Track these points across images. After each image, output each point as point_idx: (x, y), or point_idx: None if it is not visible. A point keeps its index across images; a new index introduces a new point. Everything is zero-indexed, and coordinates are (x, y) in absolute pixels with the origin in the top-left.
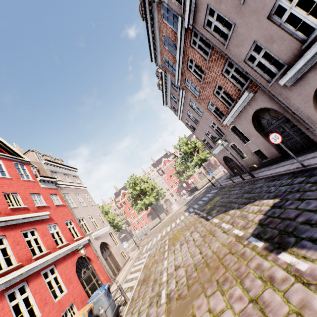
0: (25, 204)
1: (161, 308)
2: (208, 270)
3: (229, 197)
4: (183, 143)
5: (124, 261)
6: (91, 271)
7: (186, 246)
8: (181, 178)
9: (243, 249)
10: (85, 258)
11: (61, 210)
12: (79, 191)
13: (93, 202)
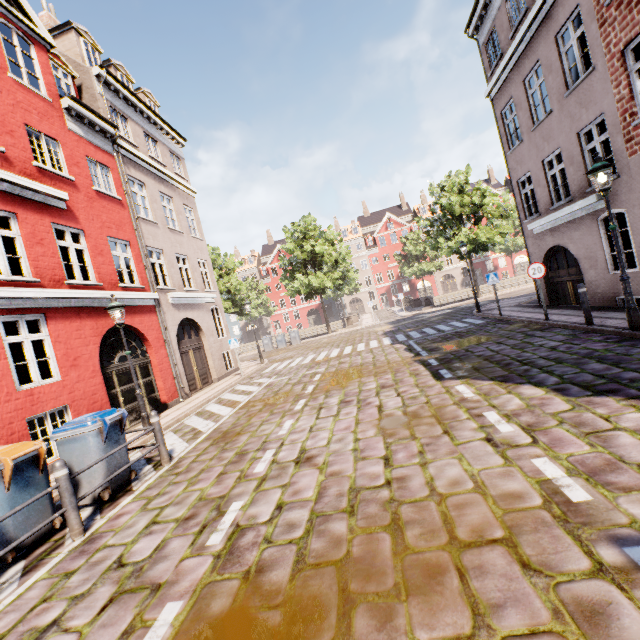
0: (1, 144)
1: (193, 565)
2: (392, 551)
3: (524, 349)
4: (453, 186)
5: (222, 372)
6: (140, 362)
7: (353, 415)
8: (406, 270)
9: (594, 587)
10: (135, 332)
11: (106, 209)
12: (174, 193)
13: (200, 233)
